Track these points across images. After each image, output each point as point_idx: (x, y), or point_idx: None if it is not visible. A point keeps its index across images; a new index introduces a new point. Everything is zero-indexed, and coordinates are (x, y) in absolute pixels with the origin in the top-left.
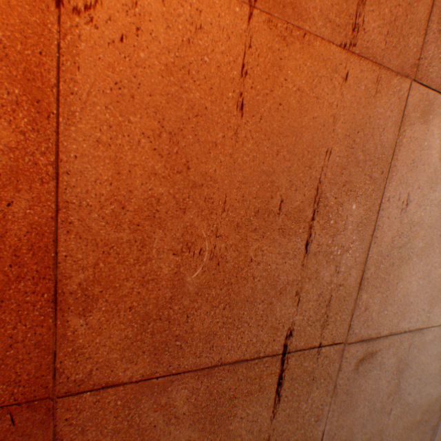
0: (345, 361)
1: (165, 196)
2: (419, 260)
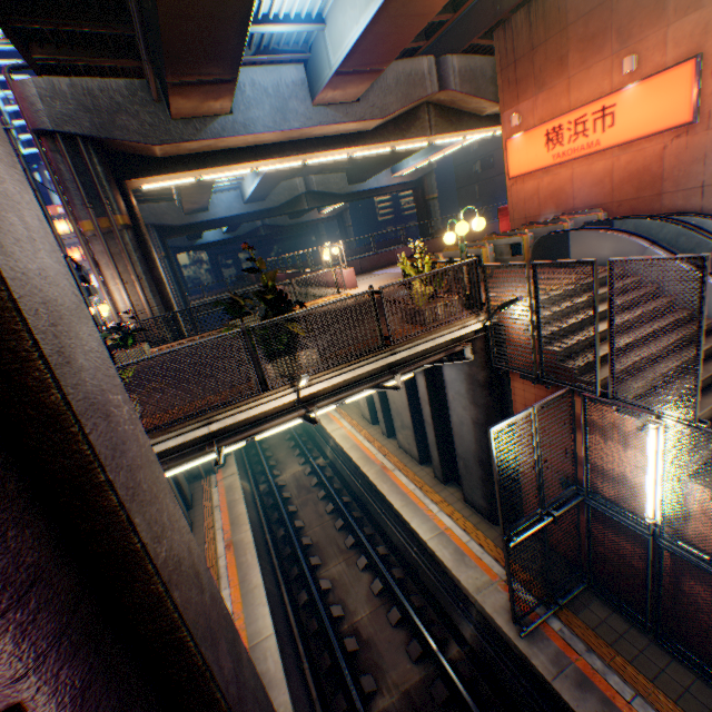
0: None
1: (674, 165)
2: None
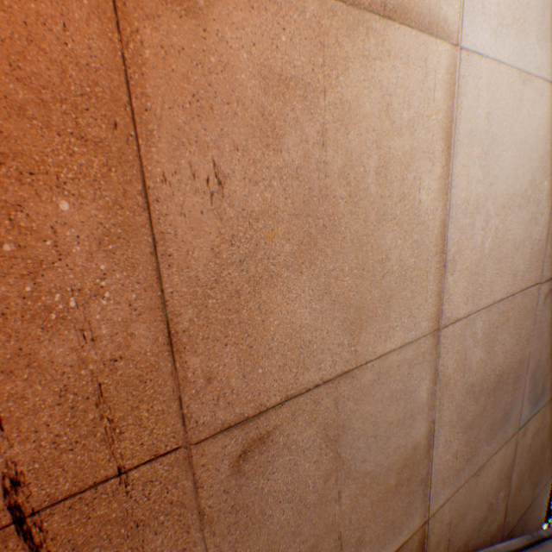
0: (206, 470)
1: None
2: (300, 274)
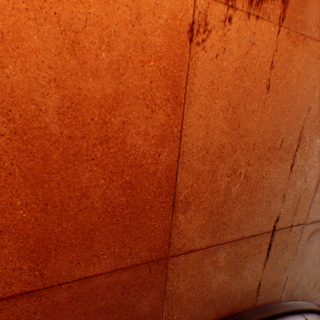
0: (302, 235)
1: (226, 143)
2: None
